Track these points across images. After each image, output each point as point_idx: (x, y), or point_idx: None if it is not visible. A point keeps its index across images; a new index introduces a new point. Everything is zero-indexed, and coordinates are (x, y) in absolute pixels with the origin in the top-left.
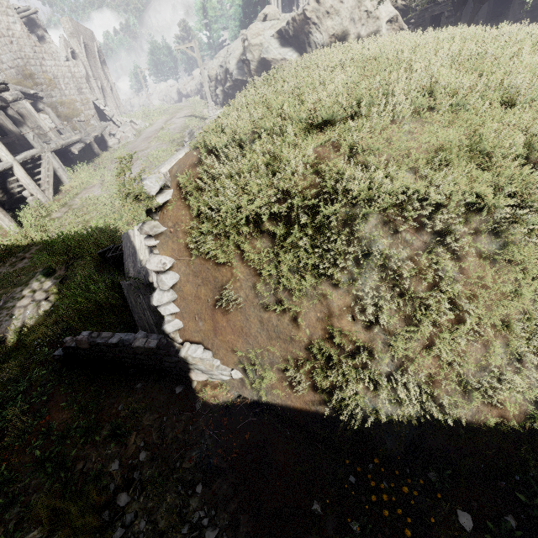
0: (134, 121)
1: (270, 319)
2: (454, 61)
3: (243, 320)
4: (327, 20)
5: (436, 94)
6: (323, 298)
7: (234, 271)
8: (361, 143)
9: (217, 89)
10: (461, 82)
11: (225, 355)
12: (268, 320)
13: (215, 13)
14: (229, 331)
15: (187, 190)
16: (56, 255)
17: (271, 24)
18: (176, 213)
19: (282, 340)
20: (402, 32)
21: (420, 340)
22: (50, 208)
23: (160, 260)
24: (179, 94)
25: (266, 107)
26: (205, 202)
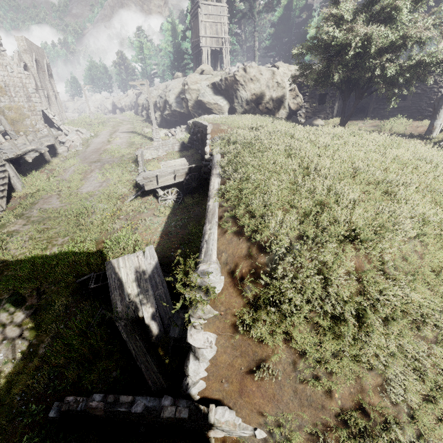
0: (81, 130)
1: (304, 390)
2: (417, 189)
3: (276, 389)
4: (250, 84)
5: (428, 224)
6: (357, 376)
7: (276, 349)
8: (392, 263)
9: (156, 113)
10: (441, 218)
11: (249, 414)
12: (302, 390)
13: (150, 51)
14: (257, 395)
15: (245, 284)
16: (26, 280)
17: (207, 77)
18: (228, 300)
19: (313, 408)
20: (347, 136)
21: (434, 412)
22: (5, 219)
23: (207, 338)
24: (114, 106)
25: (290, 204)
26: (263, 296)
